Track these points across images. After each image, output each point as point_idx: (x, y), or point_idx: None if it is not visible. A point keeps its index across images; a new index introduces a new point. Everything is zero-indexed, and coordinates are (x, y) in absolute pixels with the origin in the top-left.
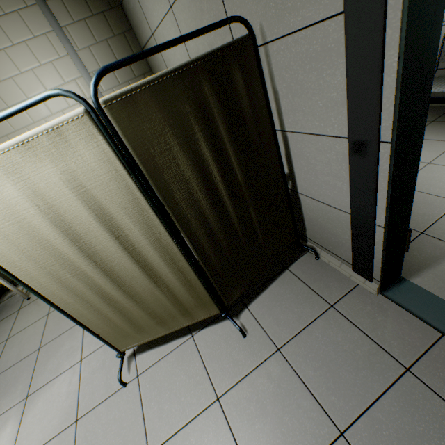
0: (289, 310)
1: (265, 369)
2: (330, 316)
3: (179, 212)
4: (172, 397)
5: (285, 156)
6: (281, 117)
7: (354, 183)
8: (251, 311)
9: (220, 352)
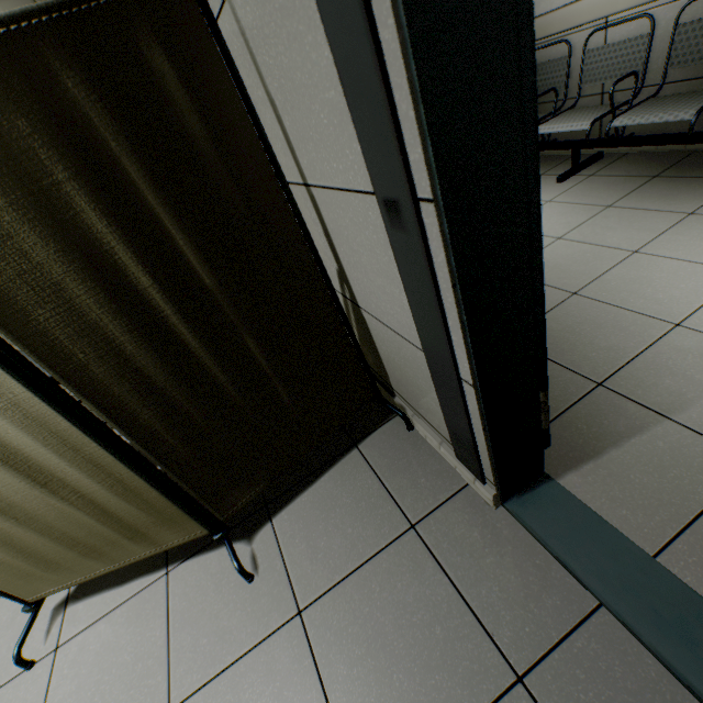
0: (339, 530)
1: (266, 654)
2: (405, 547)
3: (52, 350)
4: (95, 700)
5: (325, 235)
6: (295, 155)
7: (410, 291)
8: (275, 529)
9: (202, 611)
